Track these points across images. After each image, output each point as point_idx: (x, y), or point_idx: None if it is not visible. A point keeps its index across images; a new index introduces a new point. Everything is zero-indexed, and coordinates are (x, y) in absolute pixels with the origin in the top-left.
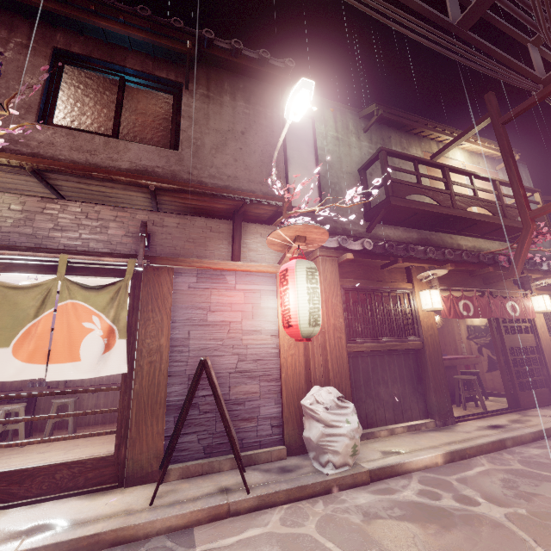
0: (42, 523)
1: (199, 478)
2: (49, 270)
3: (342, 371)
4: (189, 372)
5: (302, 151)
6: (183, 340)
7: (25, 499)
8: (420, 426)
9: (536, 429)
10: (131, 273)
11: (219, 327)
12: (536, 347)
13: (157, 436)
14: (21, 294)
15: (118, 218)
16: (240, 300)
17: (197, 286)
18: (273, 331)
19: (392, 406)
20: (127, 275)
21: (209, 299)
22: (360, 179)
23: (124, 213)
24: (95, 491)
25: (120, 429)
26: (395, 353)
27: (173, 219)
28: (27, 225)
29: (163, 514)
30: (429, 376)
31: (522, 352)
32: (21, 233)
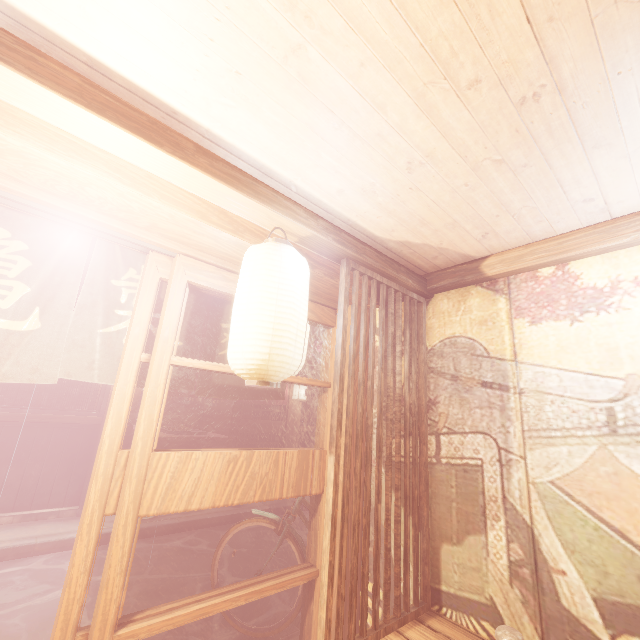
0: None
1: None
2: None
3: None
4: None
5: None
6: None
7: None
8: (48, 515)
9: (178, 520)
10: None
11: None
12: (278, 434)
13: None
14: None
15: None
16: None
17: None
18: None
19: (17, 490)
20: None
21: None
22: None
23: None
24: None
25: None
26: (57, 426)
27: None
28: None
29: None
30: (93, 457)
31: (256, 438)
32: None
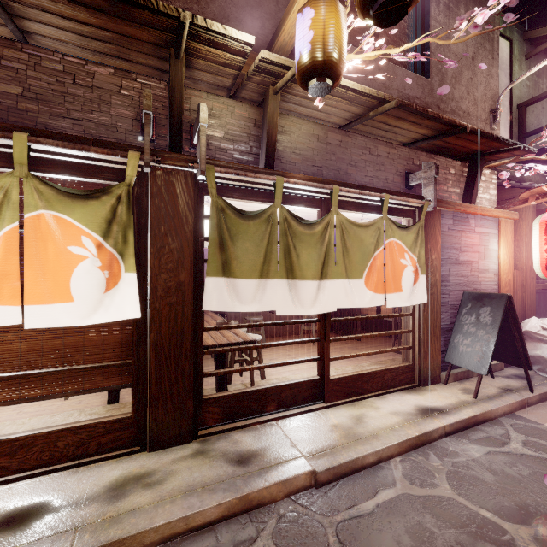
0: (419, 408)
1: (466, 381)
2: (363, 208)
3: (532, 305)
4: (450, 303)
5: (501, 82)
6: (446, 276)
7: (371, 393)
8: None
9: None
10: (424, 214)
11: (466, 266)
12: None
13: (437, 351)
14: (363, 232)
15: (390, 155)
16: (477, 242)
17: (453, 228)
18: (495, 271)
19: None
20: (422, 217)
21: (460, 240)
22: (518, 116)
23: (393, 149)
24: (406, 388)
25: (413, 345)
26: None
27: (425, 159)
28: (332, 159)
29: (497, 404)
30: None
31: None
32: (329, 168)
